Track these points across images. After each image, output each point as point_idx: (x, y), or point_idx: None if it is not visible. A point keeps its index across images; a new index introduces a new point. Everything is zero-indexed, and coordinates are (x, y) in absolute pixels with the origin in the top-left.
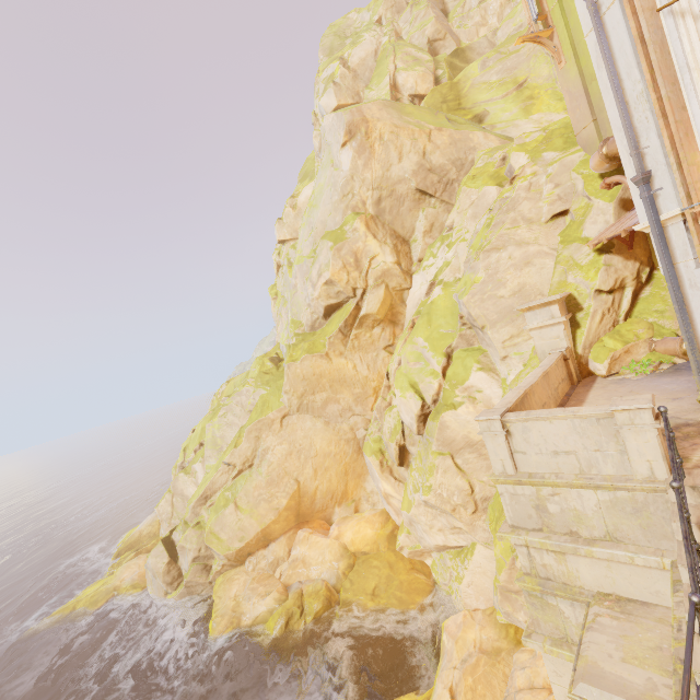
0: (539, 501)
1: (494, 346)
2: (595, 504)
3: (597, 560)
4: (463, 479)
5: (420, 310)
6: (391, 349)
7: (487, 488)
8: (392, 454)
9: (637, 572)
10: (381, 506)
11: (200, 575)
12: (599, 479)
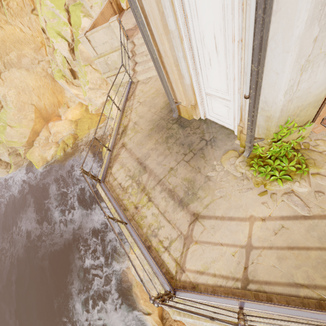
0: (106, 62)
1: (84, 0)
2: (117, 57)
3: (123, 73)
4: (98, 73)
5: None
6: (35, 12)
7: None
8: (68, 75)
9: None
10: (77, 101)
11: (17, 158)
12: (115, 48)
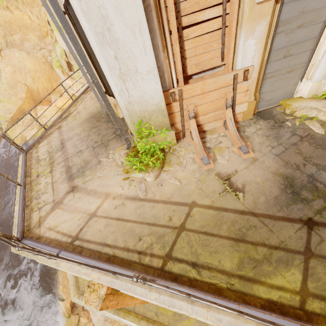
0: None
1: None
2: None
3: None
4: None
5: None
6: None
7: None
8: (65, 66)
9: None
10: (71, 92)
11: None
12: None
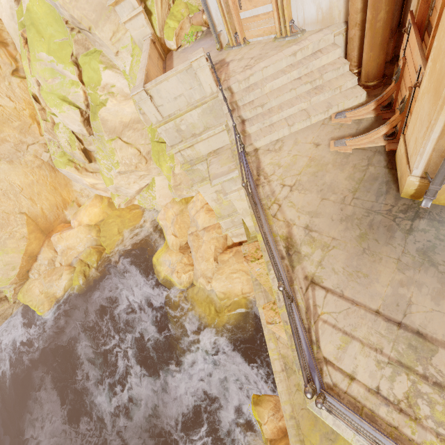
0: (177, 127)
1: (106, 44)
2: (197, 116)
3: (204, 141)
4: (132, 148)
5: (21, 21)
6: (19, 73)
7: (146, 147)
8: (80, 158)
9: (217, 137)
10: (93, 194)
11: (2, 306)
12: (196, 103)
